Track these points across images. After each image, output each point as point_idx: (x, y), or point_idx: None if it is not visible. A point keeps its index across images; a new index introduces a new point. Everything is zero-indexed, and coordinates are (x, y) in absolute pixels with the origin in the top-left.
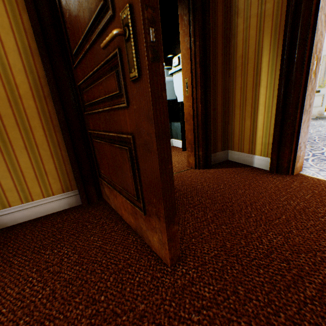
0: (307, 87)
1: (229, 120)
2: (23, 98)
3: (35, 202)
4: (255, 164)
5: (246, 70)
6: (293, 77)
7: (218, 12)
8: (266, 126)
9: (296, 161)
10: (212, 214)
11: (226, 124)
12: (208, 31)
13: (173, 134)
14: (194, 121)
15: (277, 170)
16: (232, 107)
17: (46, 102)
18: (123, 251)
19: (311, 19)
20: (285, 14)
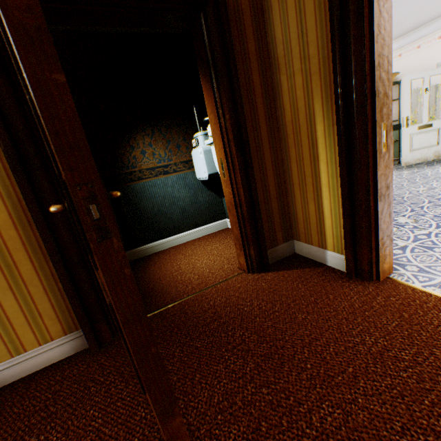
0: (378, 165)
1: (290, 202)
2: (2, 229)
3: (29, 353)
4: (329, 262)
5: (299, 139)
6: (356, 154)
7: (253, 71)
8: (334, 213)
9: (380, 262)
10: (253, 364)
11: (286, 207)
12: (240, 100)
13: (226, 213)
14: (238, 212)
15: (357, 274)
16: (289, 185)
17: (32, 227)
18: (125, 438)
19: (367, 80)
20: (332, 74)
